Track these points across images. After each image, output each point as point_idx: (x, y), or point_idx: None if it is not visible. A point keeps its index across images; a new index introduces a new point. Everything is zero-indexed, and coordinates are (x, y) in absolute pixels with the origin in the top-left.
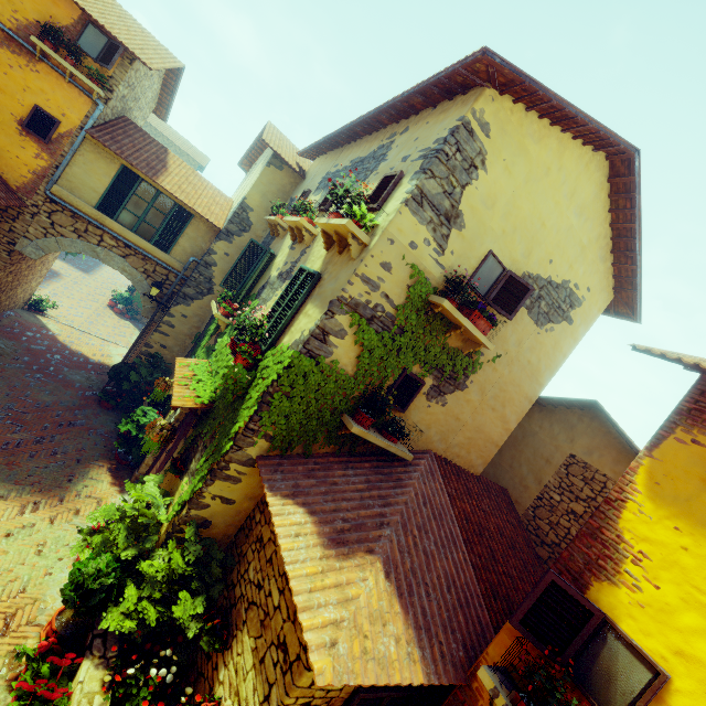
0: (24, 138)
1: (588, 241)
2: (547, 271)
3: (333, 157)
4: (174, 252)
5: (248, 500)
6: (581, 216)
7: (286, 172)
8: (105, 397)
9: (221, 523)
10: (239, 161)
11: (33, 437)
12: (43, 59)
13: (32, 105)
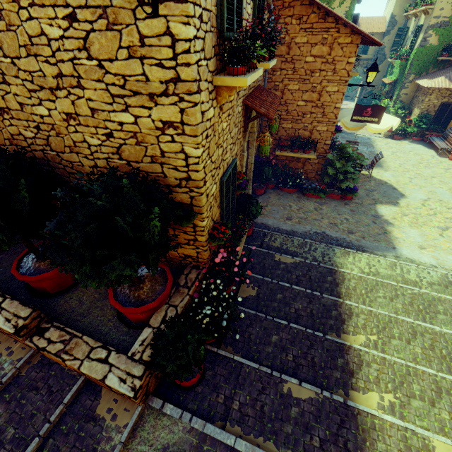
0: None
1: None
2: None
3: None
4: (368, 52)
5: (411, 93)
6: None
7: None
8: None
9: (405, 101)
10: None
11: None
12: None
13: None
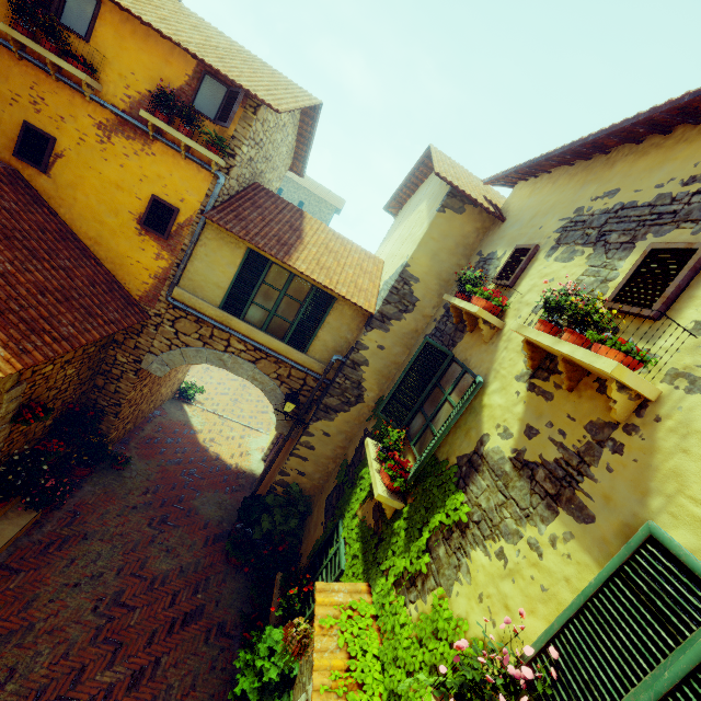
0: (144, 238)
1: None
2: None
3: (581, 176)
4: (312, 348)
5: None
6: None
7: (468, 215)
8: (232, 553)
9: None
10: (386, 204)
11: (130, 671)
12: (157, 136)
13: (149, 196)
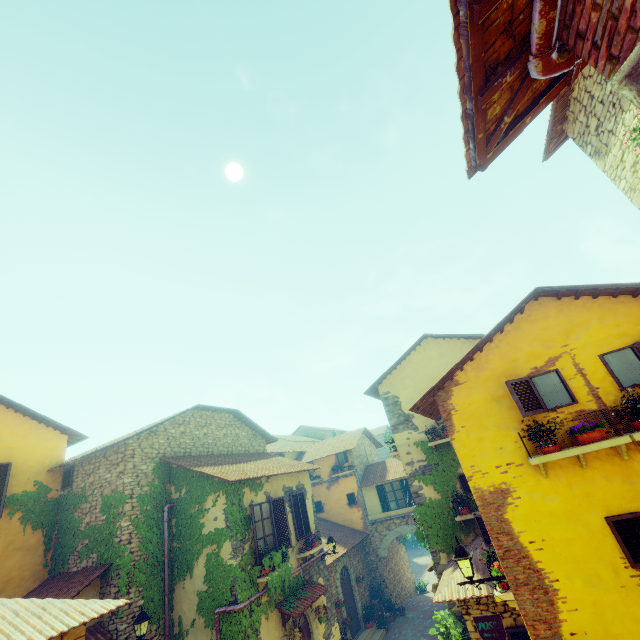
0: (352, 509)
1: (459, 353)
2: None
3: None
4: None
5: None
6: (444, 356)
7: None
8: None
9: None
10: None
11: None
12: (338, 478)
13: (346, 495)
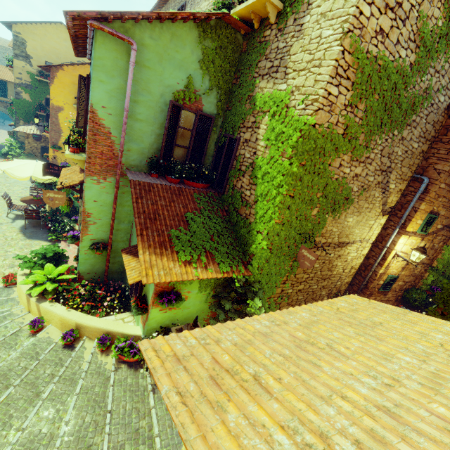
0: None
1: None
2: (69, 60)
3: None
4: (9, 97)
5: None
6: (68, 42)
7: None
8: None
9: None
10: None
11: None
12: None
13: None
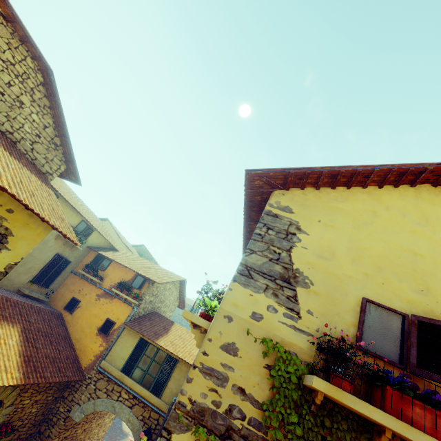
0: (98, 337)
1: None
2: None
3: None
4: (164, 394)
5: None
6: None
7: None
8: None
9: None
10: None
11: None
12: (116, 296)
13: (106, 318)
